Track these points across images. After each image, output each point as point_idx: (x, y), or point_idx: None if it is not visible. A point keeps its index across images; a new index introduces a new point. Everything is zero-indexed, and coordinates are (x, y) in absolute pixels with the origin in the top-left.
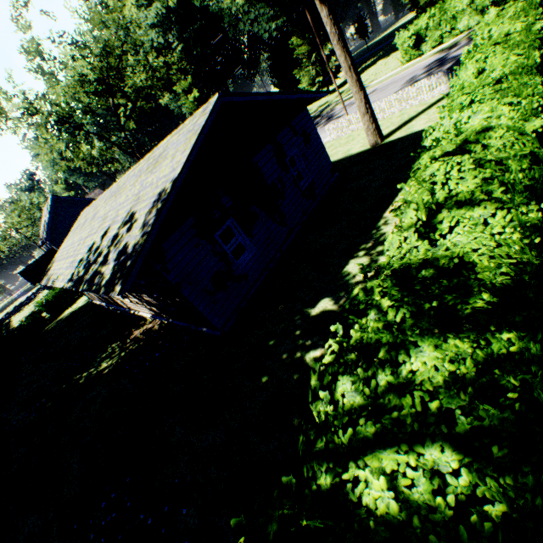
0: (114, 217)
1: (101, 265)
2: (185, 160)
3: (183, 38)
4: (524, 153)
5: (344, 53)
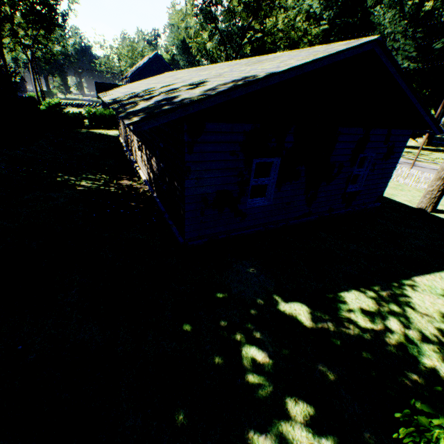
0: (186, 79)
1: (143, 99)
2: (299, 64)
3: (333, 22)
4: None
5: None
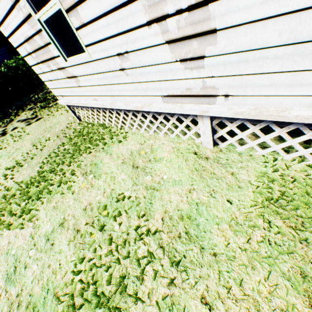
0: None
1: None
2: None
3: None
4: None
5: None
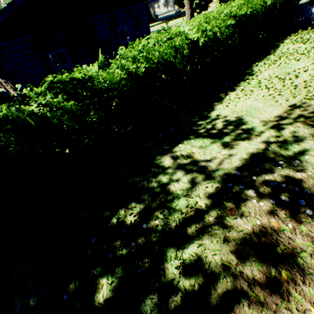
0: None
1: None
2: None
3: None
4: (177, 48)
5: None
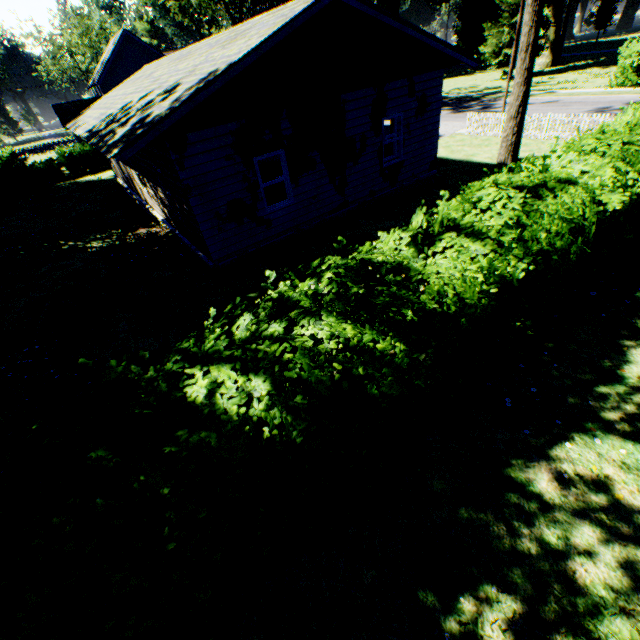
0: (163, 82)
1: (120, 125)
2: (254, 47)
3: None
4: (575, 221)
5: (531, 23)
